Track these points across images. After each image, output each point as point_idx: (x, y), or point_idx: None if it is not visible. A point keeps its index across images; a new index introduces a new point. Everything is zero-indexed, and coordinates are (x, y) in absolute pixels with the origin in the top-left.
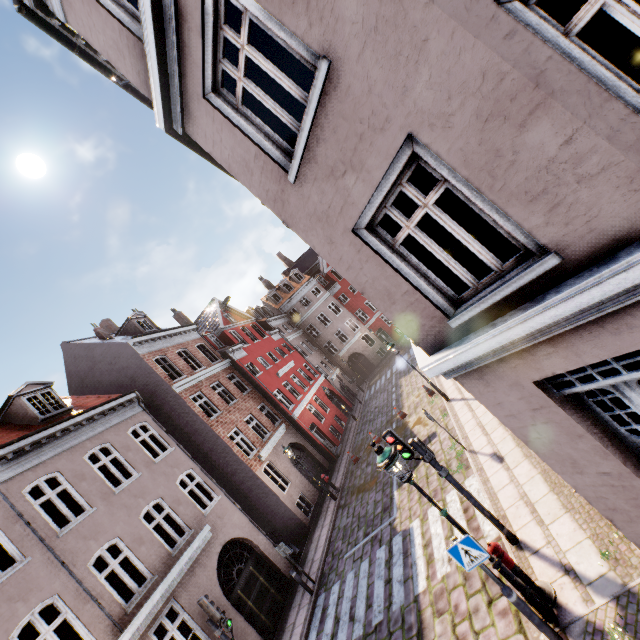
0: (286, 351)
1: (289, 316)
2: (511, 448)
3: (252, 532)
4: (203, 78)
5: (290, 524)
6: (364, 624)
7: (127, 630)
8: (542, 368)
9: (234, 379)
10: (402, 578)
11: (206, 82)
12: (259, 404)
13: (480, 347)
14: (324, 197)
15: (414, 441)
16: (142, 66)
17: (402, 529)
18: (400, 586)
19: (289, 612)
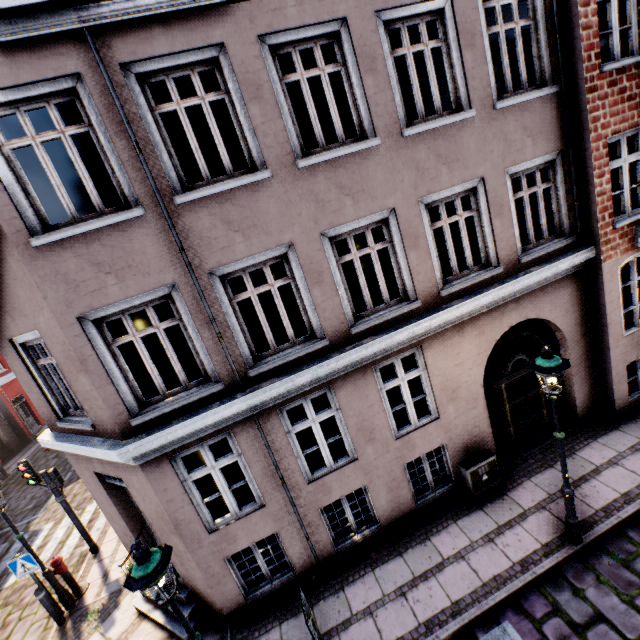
0: None
1: None
2: None
3: None
4: None
5: None
6: None
7: None
8: (96, 467)
9: None
10: None
11: None
12: None
13: (62, 447)
14: None
15: (46, 472)
16: None
17: (34, 529)
18: None
19: None
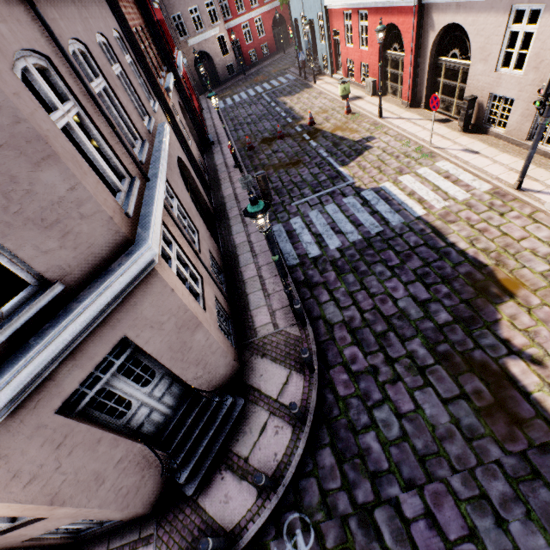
0: None
1: None
2: (484, 148)
3: (187, 163)
4: None
5: None
6: (360, 234)
7: (159, 180)
8: None
9: None
10: (393, 210)
11: None
12: (143, 23)
13: None
14: None
15: None
16: None
17: (370, 188)
18: (393, 214)
19: (232, 236)
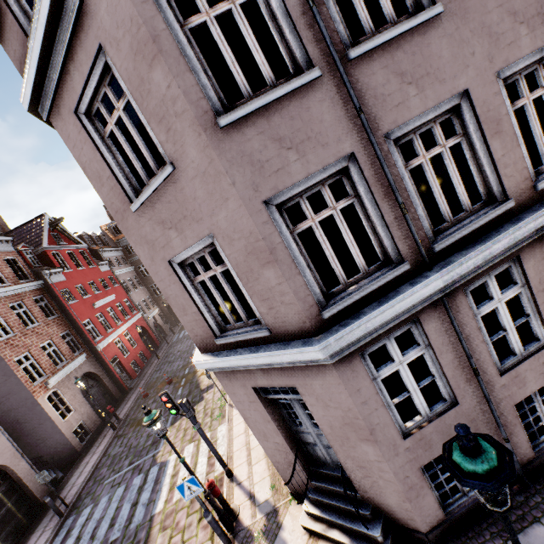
0: (111, 284)
1: (125, 251)
2: None
3: (13, 459)
4: (79, 102)
5: (61, 450)
6: (102, 541)
7: None
8: (257, 381)
9: (42, 302)
10: (147, 501)
11: (81, 105)
12: (64, 331)
13: (226, 362)
14: (154, 232)
15: (183, 402)
16: (21, 49)
17: (161, 461)
18: (143, 508)
19: (32, 535)
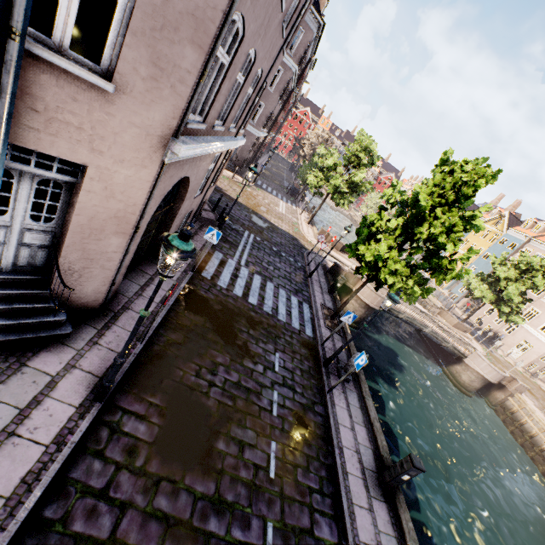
0: None
1: None
2: None
3: None
4: None
5: None
6: None
7: None
8: None
9: None
10: None
11: None
12: None
13: None
14: None
15: None
16: None
17: None
18: None
19: None
